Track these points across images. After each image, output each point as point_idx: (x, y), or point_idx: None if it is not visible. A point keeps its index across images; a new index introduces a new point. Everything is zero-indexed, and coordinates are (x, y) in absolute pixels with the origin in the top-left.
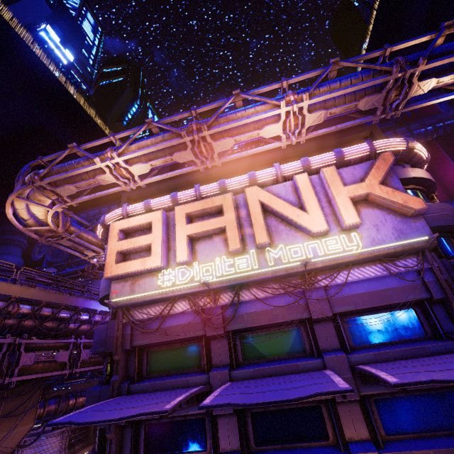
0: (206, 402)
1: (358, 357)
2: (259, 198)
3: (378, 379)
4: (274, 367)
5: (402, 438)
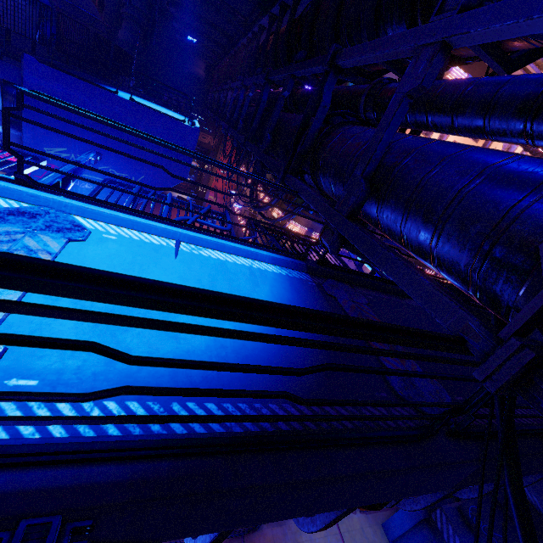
0: None
1: None
2: (497, 146)
3: None
4: None
5: None
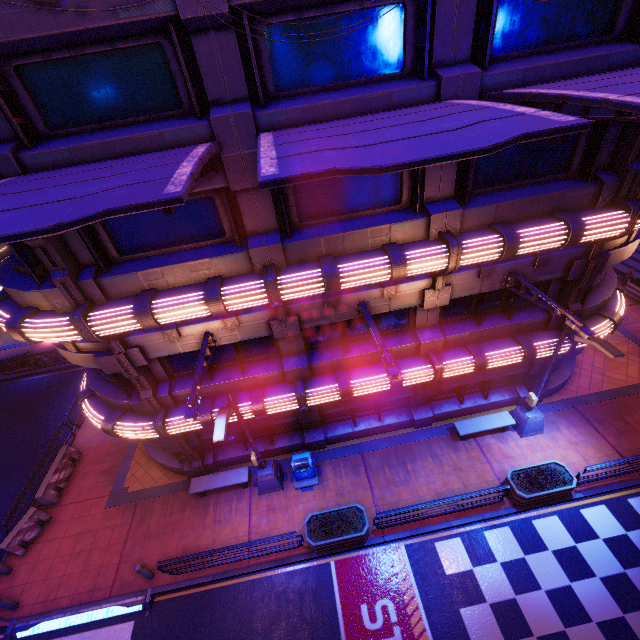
0: (269, 173)
1: (497, 78)
2: None
3: (595, 105)
4: (344, 100)
5: (488, 192)
